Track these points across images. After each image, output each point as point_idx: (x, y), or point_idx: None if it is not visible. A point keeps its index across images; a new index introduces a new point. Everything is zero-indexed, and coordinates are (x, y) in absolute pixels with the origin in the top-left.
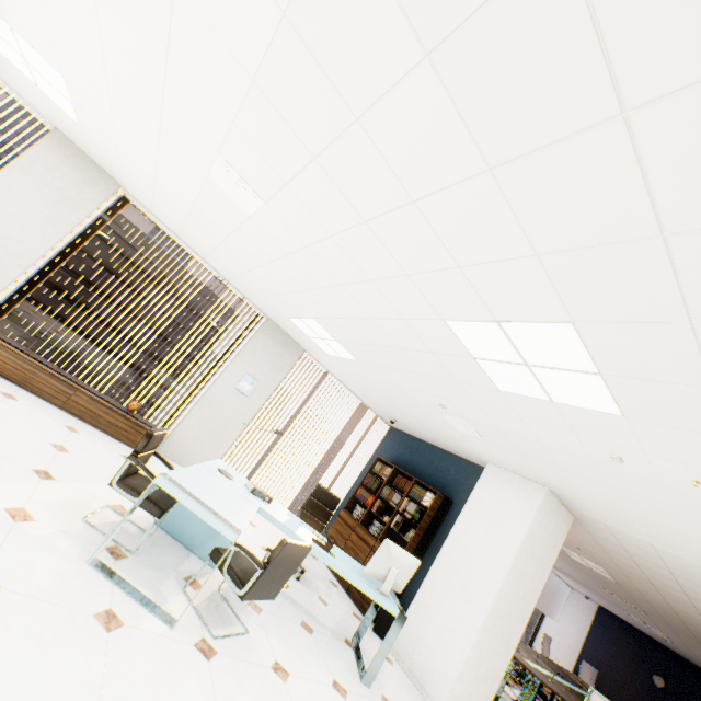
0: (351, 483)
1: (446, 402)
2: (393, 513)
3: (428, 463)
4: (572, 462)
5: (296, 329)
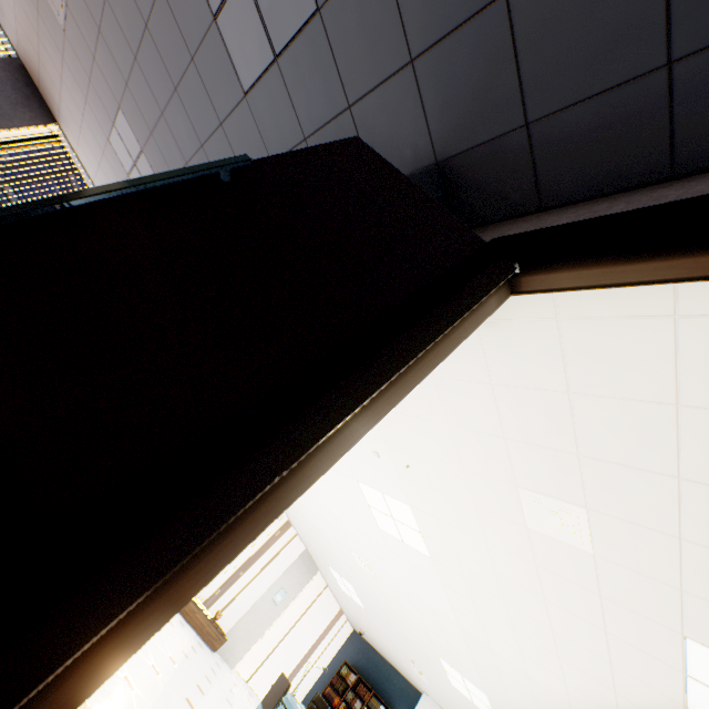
0: (315, 674)
1: (416, 661)
2: None
3: (381, 675)
4: None
5: (327, 567)
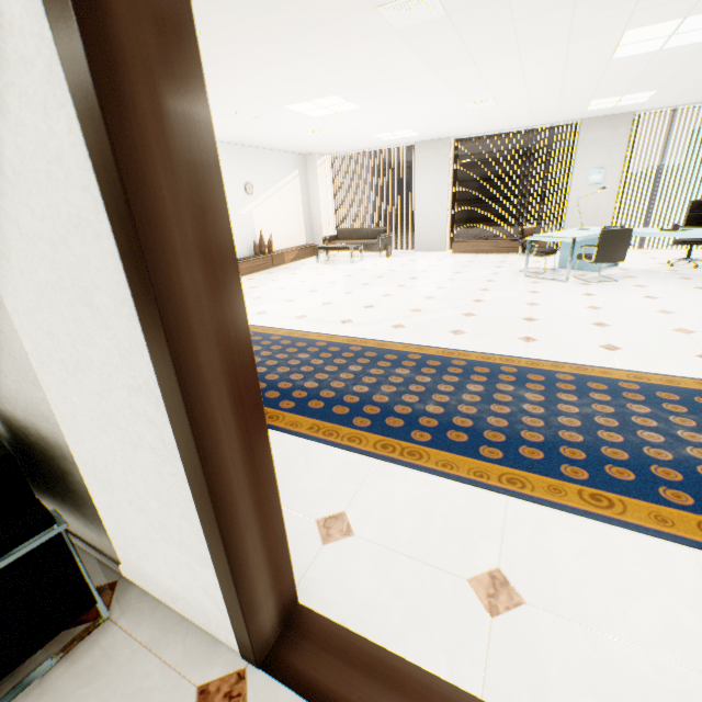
0: None
1: None
2: None
3: None
4: None
5: (600, 111)
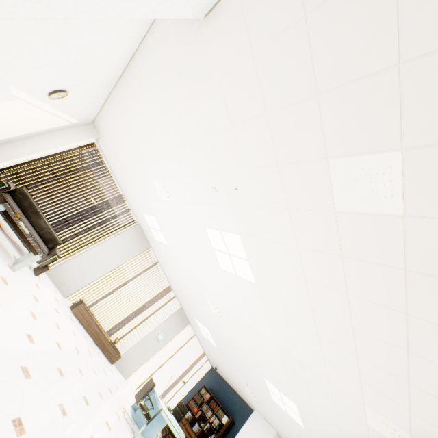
0: (184, 393)
1: (249, 385)
2: (207, 421)
3: (227, 396)
4: (288, 429)
5: (194, 319)
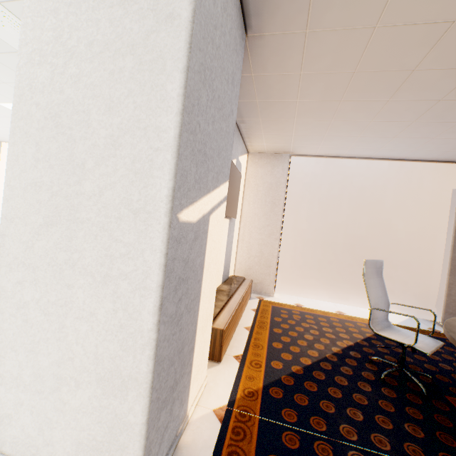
0: None
1: None
2: None
3: None
4: None
5: None
